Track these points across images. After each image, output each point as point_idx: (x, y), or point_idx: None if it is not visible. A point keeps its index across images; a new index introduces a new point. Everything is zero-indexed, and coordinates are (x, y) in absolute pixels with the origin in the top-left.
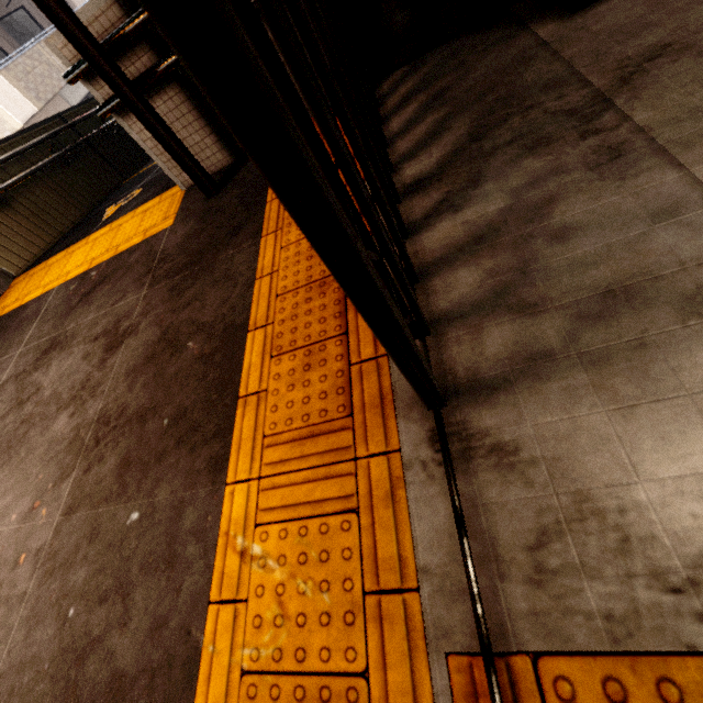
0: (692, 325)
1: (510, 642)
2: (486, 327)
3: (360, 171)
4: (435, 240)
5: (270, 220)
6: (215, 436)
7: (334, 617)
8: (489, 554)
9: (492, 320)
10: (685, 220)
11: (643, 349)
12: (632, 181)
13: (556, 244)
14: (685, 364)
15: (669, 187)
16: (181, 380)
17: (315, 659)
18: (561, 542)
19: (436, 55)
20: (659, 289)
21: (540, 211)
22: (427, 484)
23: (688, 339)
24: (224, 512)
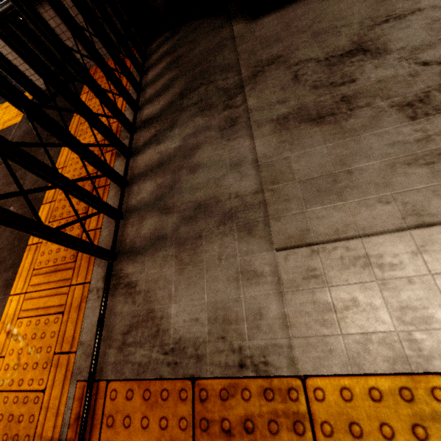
0: (220, 229)
1: (102, 375)
2: (146, 218)
3: (124, 106)
4: (143, 160)
5: (72, 130)
6: (11, 267)
7: (39, 365)
8: (108, 336)
9: (150, 214)
10: (241, 170)
11: (199, 239)
12: (232, 142)
13: (190, 174)
14: (210, 248)
15: (243, 149)
16: (2, 231)
17: (26, 384)
18: (136, 331)
19: (185, 28)
20: (217, 207)
21: (191, 152)
22: (96, 301)
23: (216, 236)
24: (5, 311)
